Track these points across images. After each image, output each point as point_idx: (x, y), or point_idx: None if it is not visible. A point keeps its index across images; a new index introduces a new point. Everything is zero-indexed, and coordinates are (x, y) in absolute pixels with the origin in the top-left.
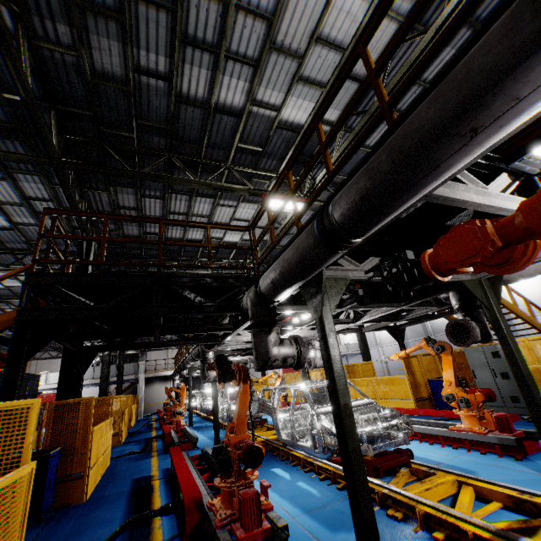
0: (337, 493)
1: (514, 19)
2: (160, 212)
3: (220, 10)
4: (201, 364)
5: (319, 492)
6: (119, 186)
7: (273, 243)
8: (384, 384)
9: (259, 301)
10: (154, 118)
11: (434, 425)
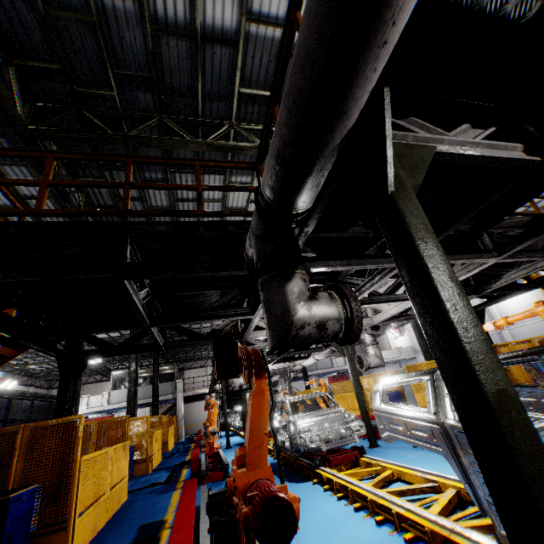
0: None
1: None
2: (167, 201)
3: None
4: None
5: None
6: (114, 169)
7: None
8: None
9: (266, 225)
10: (132, 64)
11: None
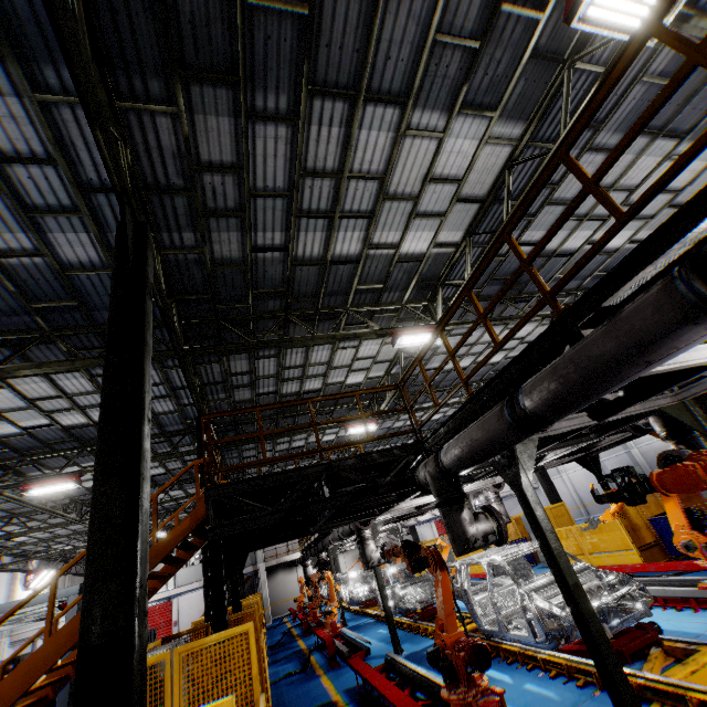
0: (580, 690)
1: (659, 304)
2: (274, 370)
3: (332, 183)
4: (359, 546)
5: (556, 692)
6: (232, 354)
7: (437, 405)
8: (589, 533)
9: (443, 476)
10: (269, 285)
11: (674, 584)
